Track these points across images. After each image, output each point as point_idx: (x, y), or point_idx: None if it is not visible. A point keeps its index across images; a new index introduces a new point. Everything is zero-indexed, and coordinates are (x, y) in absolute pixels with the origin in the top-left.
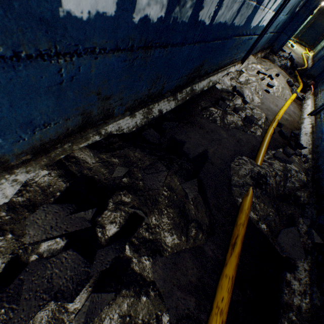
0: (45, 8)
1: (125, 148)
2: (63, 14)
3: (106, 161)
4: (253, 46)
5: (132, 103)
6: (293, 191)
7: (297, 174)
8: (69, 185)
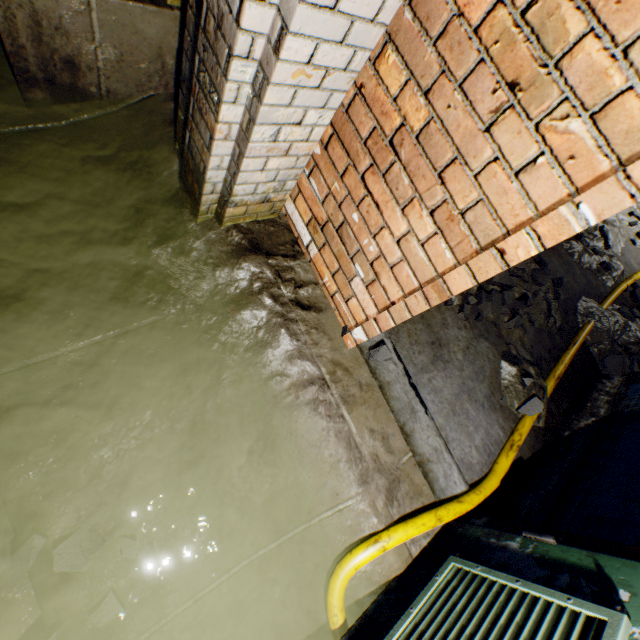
0: None
1: None
2: None
3: None
4: None
5: None
6: (625, 343)
7: (635, 332)
8: None
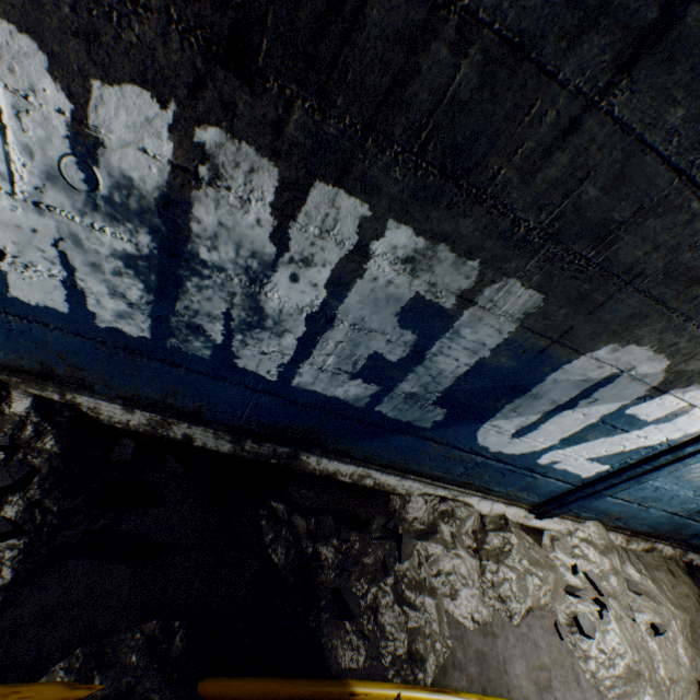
0: None
1: (58, 428)
2: (12, 296)
3: (25, 422)
4: (561, 497)
5: (131, 395)
6: None
7: None
8: None
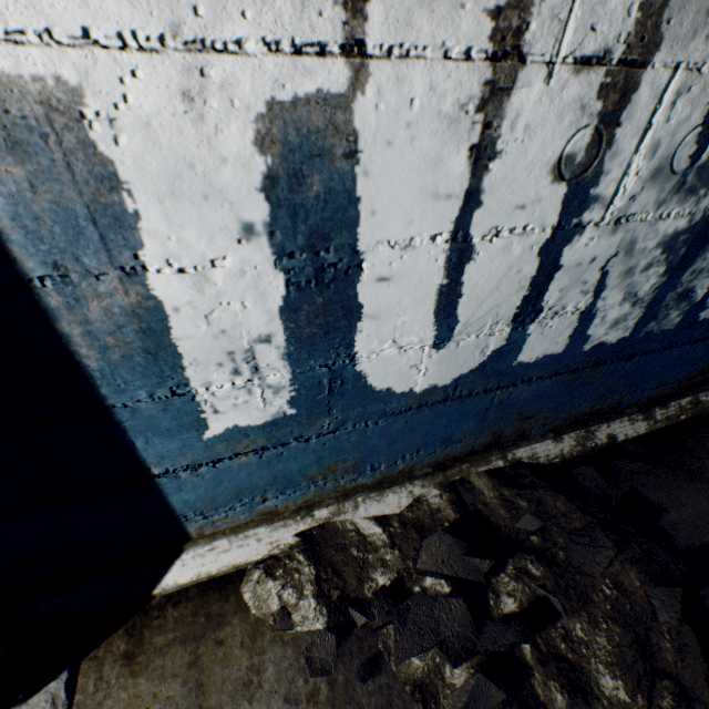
0: (504, 364)
1: (539, 488)
2: (514, 364)
3: (508, 500)
4: None
5: (560, 422)
6: None
7: None
8: (458, 517)
